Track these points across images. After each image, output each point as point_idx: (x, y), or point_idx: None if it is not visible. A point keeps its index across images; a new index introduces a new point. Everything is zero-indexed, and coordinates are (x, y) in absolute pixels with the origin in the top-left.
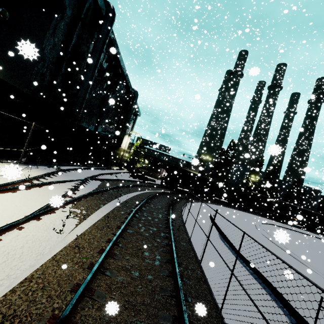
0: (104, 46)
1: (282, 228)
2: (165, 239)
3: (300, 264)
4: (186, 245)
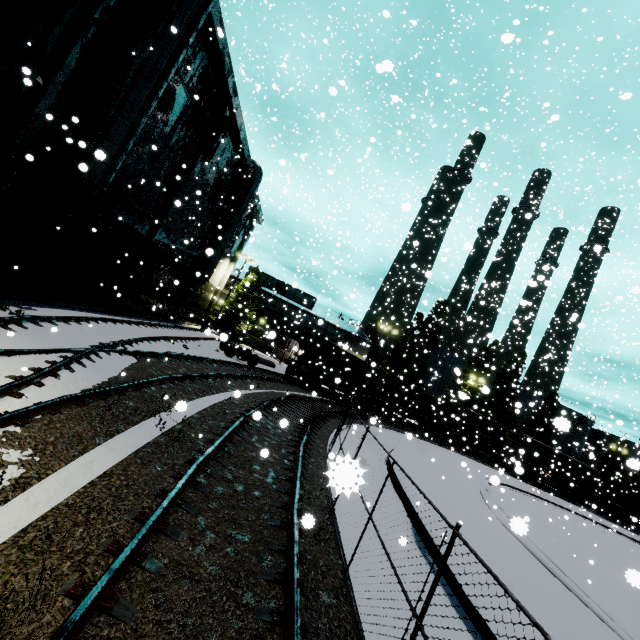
0: (190, 32)
1: (524, 494)
2: (271, 589)
3: (606, 630)
4: (336, 606)
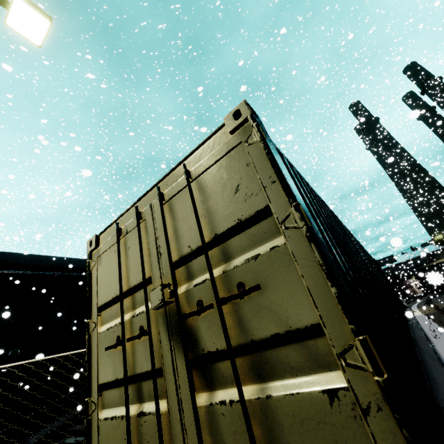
0: None
1: None
2: None
3: None
4: None
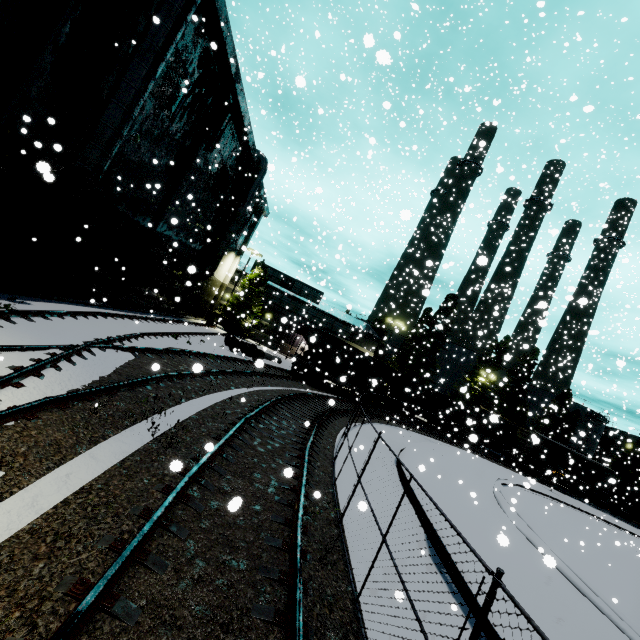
0: (189, 7)
1: (537, 495)
2: (269, 632)
3: None
4: None
